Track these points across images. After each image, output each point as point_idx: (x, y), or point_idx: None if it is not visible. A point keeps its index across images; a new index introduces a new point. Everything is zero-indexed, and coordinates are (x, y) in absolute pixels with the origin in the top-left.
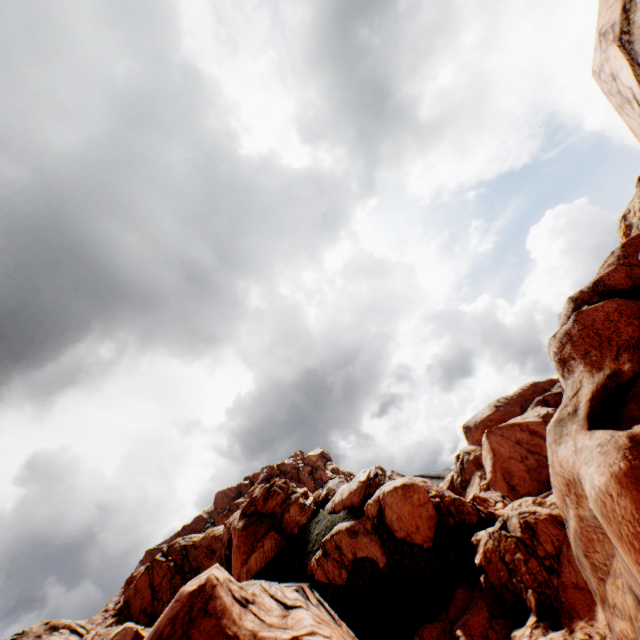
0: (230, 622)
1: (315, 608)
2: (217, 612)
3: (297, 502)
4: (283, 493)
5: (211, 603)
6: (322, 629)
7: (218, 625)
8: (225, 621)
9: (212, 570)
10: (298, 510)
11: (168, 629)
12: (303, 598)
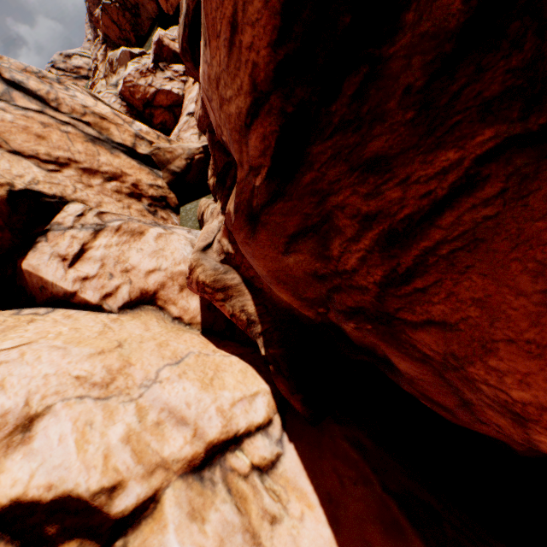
0: (172, 48)
1: None
2: (167, 46)
3: None
4: None
5: (164, 44)
6: None
7: (169, 50)
8: (170, 48)
9: (159, 33)
10: None
11: (156, 53)
12: None
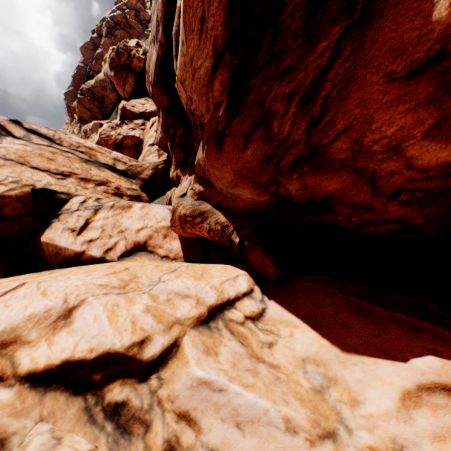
0: (132, 111)
1: (151, 103)
2: (129, 110)
3: (135, 57)
4: (126, 53)
5: (127, 109)
6: (152, 107)
7: (130, 112)
8: (131, 111)
9: (123, 103)
10: (138, 61)
11: (122, 115)
12: (147, 102)
